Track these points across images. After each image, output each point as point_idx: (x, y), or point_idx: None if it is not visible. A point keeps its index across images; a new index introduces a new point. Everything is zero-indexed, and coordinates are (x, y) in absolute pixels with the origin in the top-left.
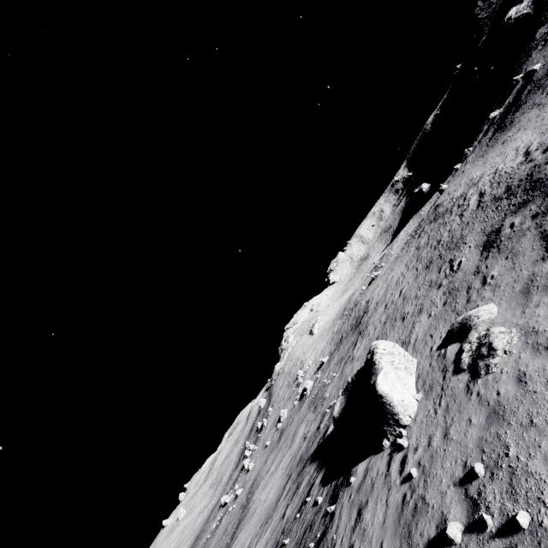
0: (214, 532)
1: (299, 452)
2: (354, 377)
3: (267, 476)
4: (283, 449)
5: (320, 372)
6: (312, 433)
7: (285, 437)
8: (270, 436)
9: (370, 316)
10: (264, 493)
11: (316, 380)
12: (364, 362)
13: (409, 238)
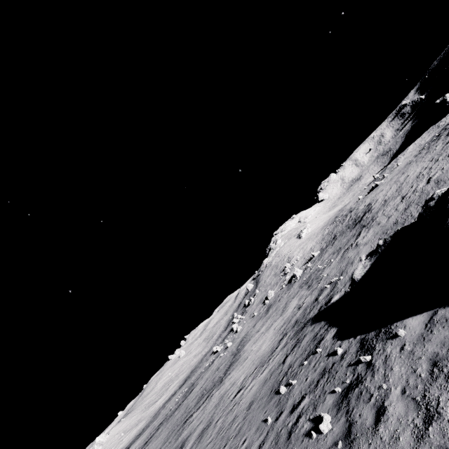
0: (207, 368)
1: (293, 317)
2: (388, 238)
3: (257, 334)
4: (274, 317)
5: (310, 263)
6: (309, 304)
7: (274, 309)
8: (257, 309)
9: (376, 211)
10: (255, 346)
11: (306, 269)
12: (420, 212)
13: (427, 144)
